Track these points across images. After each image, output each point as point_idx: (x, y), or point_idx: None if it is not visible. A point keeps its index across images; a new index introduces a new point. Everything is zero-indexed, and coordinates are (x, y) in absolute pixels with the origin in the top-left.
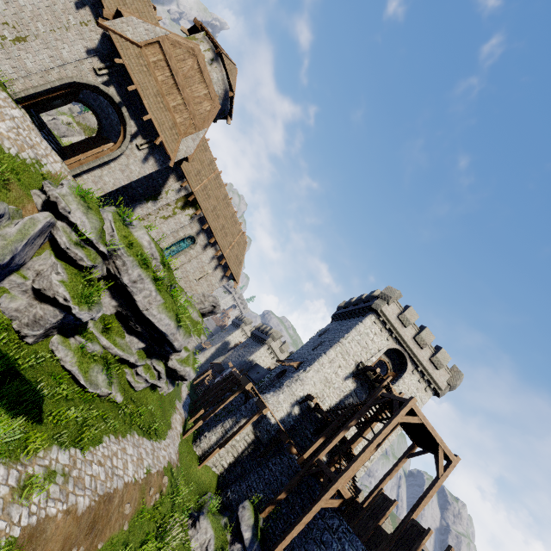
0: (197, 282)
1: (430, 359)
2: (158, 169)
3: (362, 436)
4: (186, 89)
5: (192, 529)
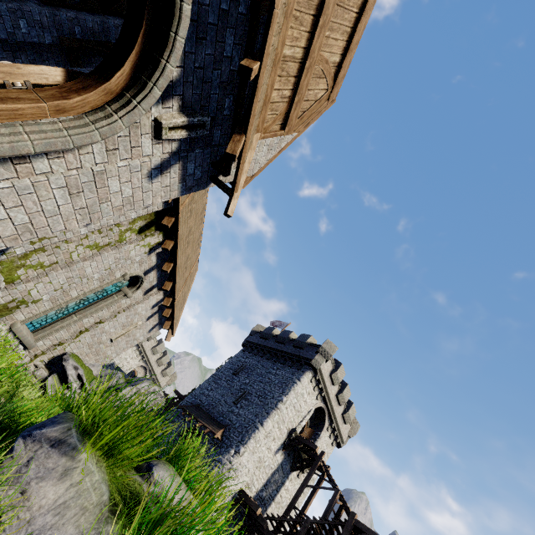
0: (111, 342)
1: (343, 415)
2: (177, 195)
3: None
4: (325, 31)
5: None
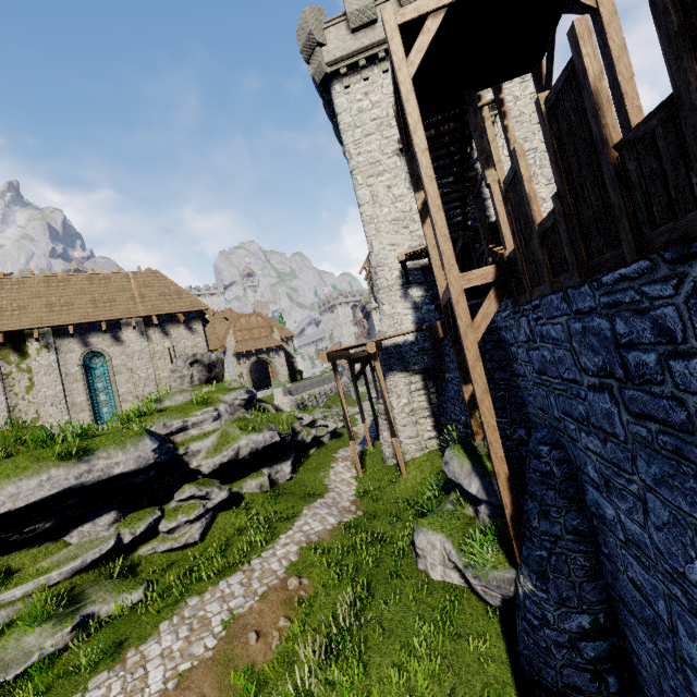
0: None
1: None
2: None
3: (476, 189)
4: None
5: (418, 561)
